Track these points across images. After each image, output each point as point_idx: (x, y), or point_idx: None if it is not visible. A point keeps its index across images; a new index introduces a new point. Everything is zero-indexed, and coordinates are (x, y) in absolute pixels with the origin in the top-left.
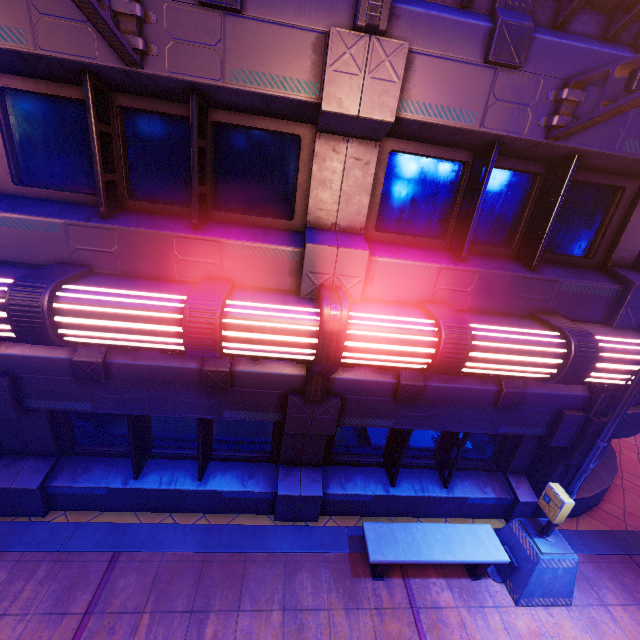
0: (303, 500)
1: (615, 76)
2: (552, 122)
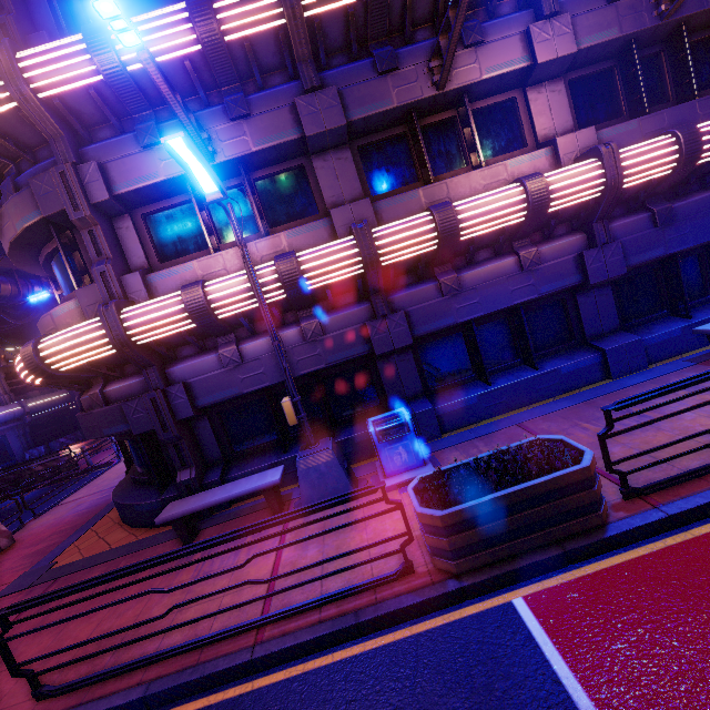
0: (628, 348)
1: None
2: (661, 10)
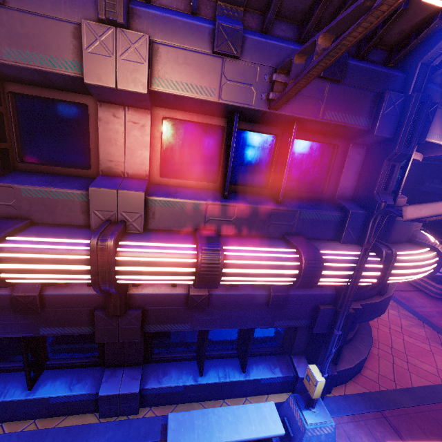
0: (122, 397)
1: (295, 62)
2: (269, 97)
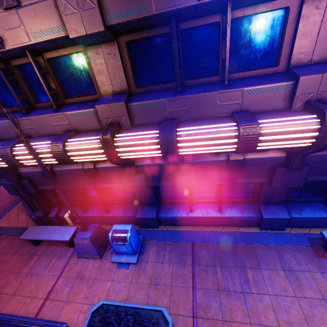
0: (277, 220)
1: None
2: None
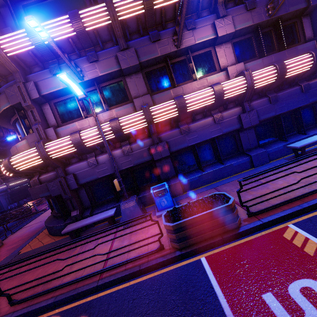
0: (260, 154)
1: None
2: (269, 13)
